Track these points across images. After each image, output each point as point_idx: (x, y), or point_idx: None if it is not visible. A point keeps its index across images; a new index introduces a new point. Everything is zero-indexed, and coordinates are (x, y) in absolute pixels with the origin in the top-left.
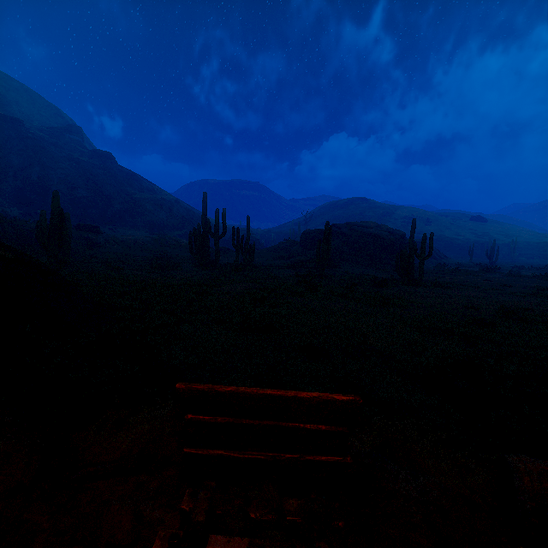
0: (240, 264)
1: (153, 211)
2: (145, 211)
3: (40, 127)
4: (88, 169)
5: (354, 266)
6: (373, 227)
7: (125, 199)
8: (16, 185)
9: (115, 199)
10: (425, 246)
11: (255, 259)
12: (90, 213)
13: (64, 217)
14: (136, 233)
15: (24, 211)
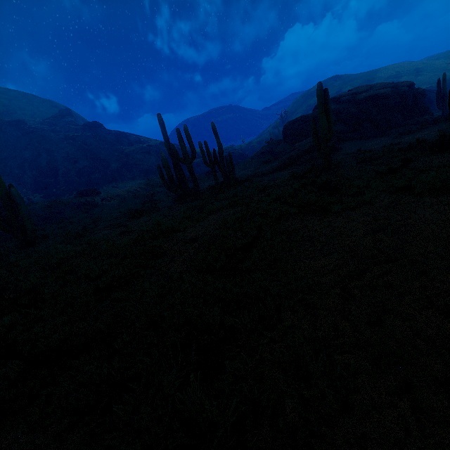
0: (221, 183)
1: (143, 159)
2: (137, 162)
3: (40, 121)
4: (83, 142)
5: (359, 143)
6: (367, 90)
7: (118, 157)
8: (33, 174)
9: (110, 160)
10: (446, 87)
11: (240, 172)
12: (94, 179)
13: (11, 193)
14: (134, 183)
15: (44, 194)
